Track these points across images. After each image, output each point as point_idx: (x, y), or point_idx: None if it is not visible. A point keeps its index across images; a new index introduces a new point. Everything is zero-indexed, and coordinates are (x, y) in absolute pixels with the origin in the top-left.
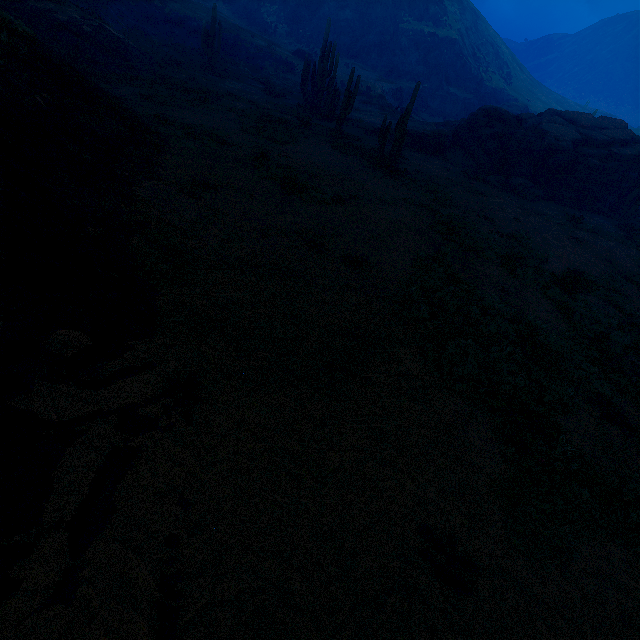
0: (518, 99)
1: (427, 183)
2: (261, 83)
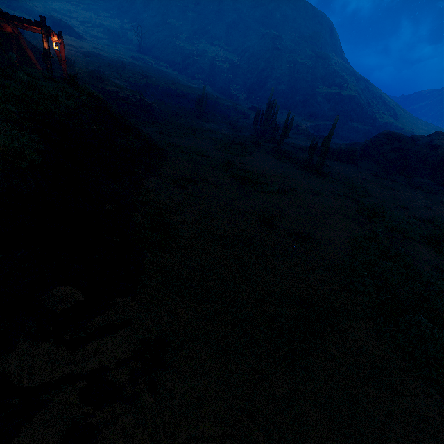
0: (404, 128)
1: (347, 181)
2: (228, 124)
